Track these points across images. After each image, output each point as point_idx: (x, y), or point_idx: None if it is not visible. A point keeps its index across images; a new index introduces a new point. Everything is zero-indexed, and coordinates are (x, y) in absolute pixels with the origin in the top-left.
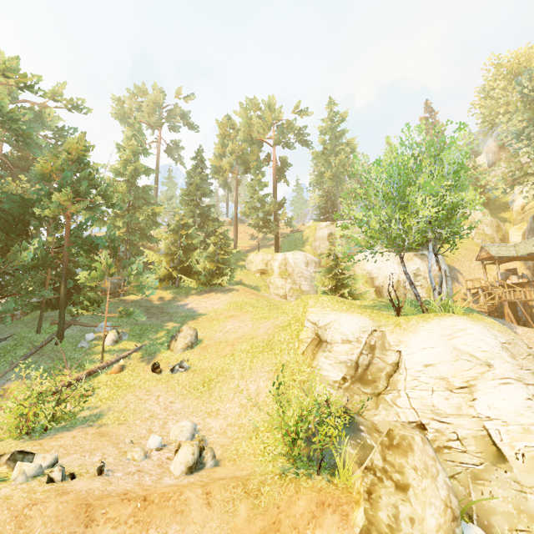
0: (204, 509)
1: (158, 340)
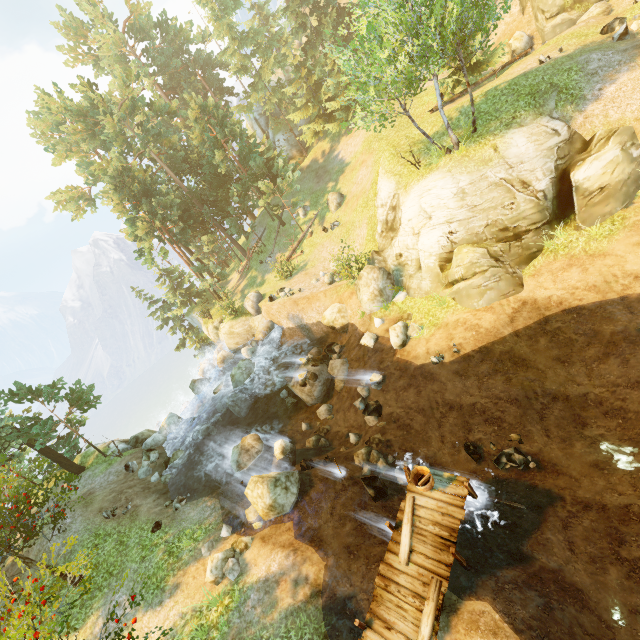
0: (325, 298)
1: (324, 205)
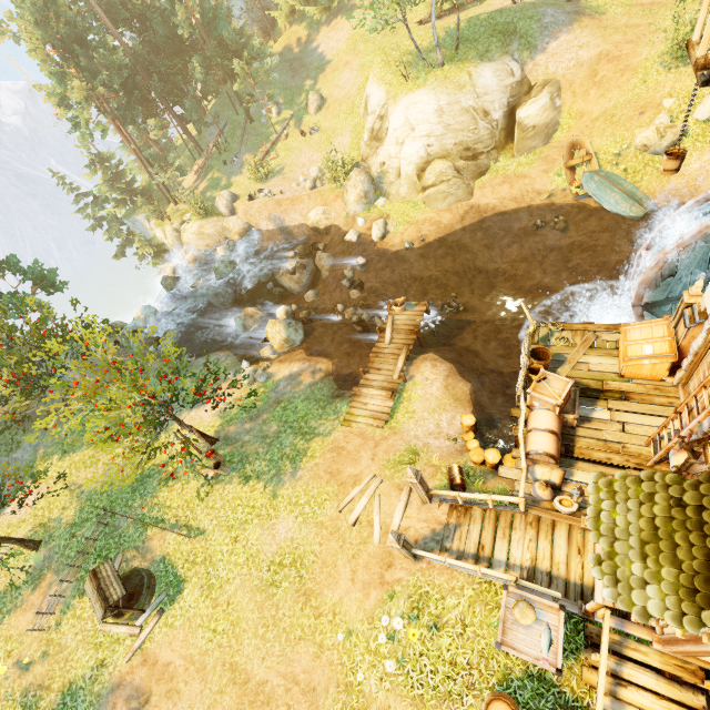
0: (309, 201)
1: (302, 106)
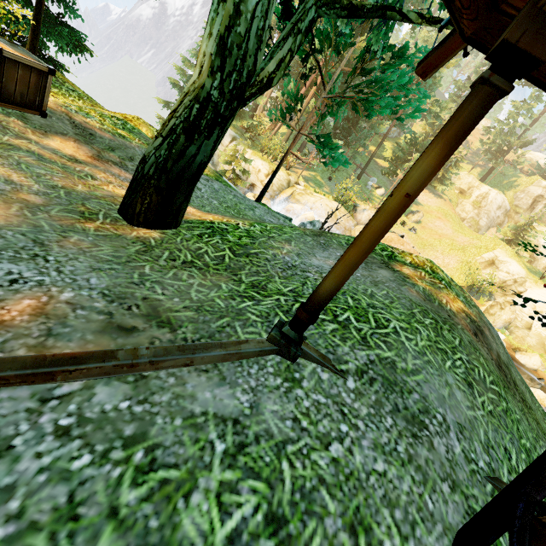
0: None
1: None
